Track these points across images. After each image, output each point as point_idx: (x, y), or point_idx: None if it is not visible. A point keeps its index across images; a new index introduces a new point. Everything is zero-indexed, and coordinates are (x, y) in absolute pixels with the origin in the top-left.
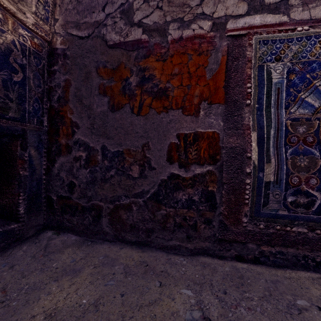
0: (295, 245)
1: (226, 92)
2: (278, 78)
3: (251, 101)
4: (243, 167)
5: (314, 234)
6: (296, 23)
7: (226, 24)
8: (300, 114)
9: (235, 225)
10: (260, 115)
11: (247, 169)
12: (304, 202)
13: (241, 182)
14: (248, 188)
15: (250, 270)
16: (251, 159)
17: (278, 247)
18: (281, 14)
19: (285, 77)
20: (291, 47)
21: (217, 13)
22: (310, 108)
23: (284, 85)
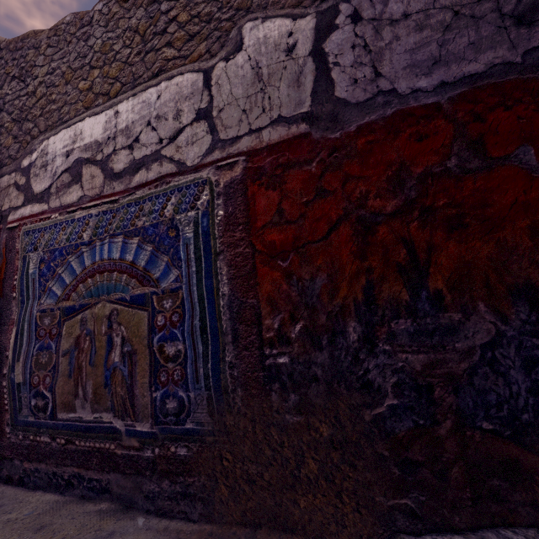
0: (45, 458)
1: (4, 285)
2: (33, 269)
3: (16, 293)
4: (3, 368)
5: (56, 444)
6: (52, 211)
7: (8, 217)
8: (47, 304)
9: (1, 437)
10: (23, 307)
11: (4, 370)
12: (42, 406)
13: (0, 385)
14: (6, 392)
15: (1, 493)
16: (9, 358)
17: (35, 463)
18: (44, 203)
19: (38, 267)
20: (45, 235)
21: (5, 206)
22: (55, 297)
23: (37, 275)
